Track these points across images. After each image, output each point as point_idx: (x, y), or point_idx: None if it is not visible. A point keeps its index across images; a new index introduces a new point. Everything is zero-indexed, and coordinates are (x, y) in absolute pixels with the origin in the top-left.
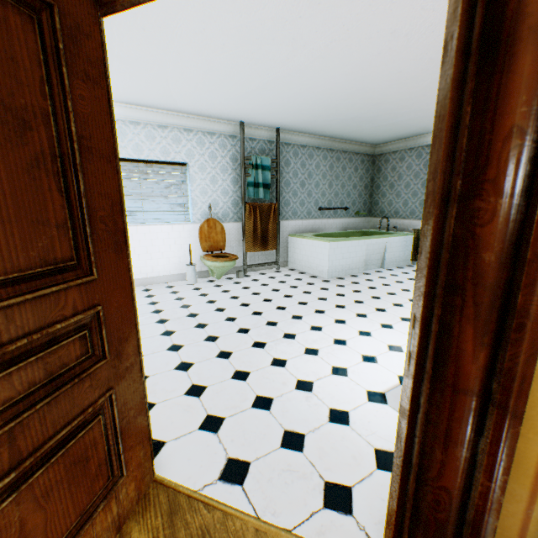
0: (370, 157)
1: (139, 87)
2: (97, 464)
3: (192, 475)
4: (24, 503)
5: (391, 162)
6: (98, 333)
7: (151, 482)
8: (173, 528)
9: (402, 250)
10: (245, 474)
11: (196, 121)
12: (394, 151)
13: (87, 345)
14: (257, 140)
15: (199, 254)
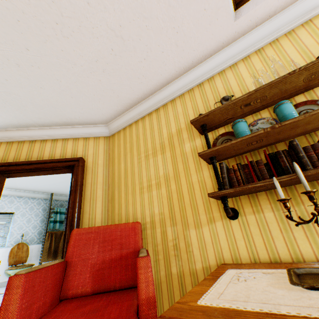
0: None
1: None
2: None
3: None
4: None
5: None
6: None
7: None
8: None
9: None
10: None
11: (26, 192)
12: None
13: None
14: (60, 200)
15: (5, 268)
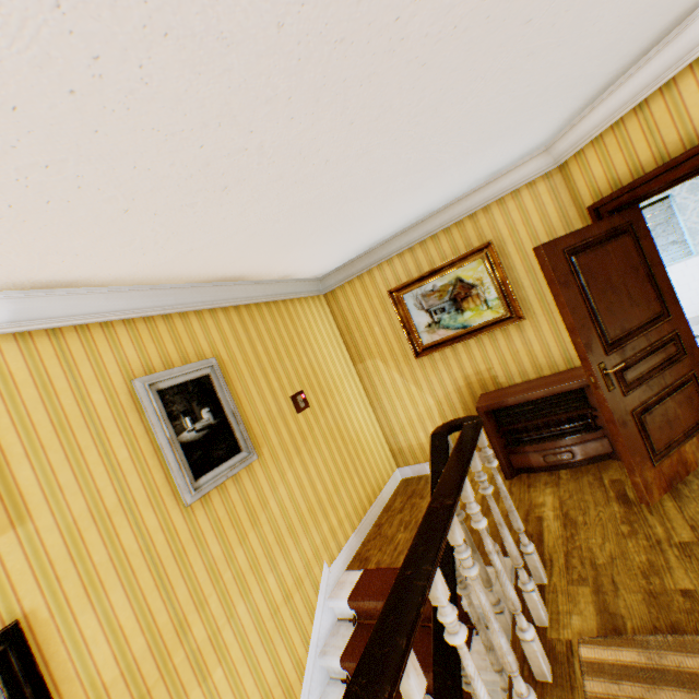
0: None
1: None
2: (695, 404)
3: None
4: (671, 402)
5: None
6: (677, 343)
7: None
8: None
9: None
10: None
11: None
12: None
13: (675, 347)
14: None
15: None
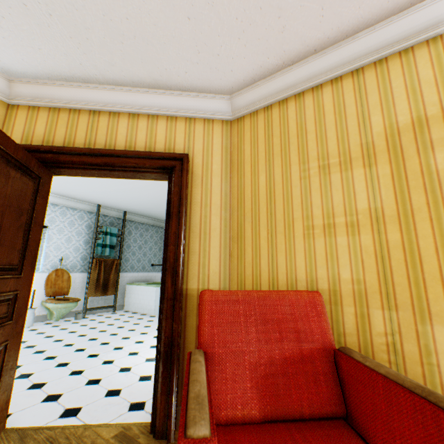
0: None
1: None
2: None
3: (37, 421)
4: None
5: None
6: (14, 305)
7: (3, 431)
8: (25, 442)
9: None
10: (79, 411)
11: (63, 199)
12: None
13: (9, 308)
14: (109, 216)
15: (41, 299)
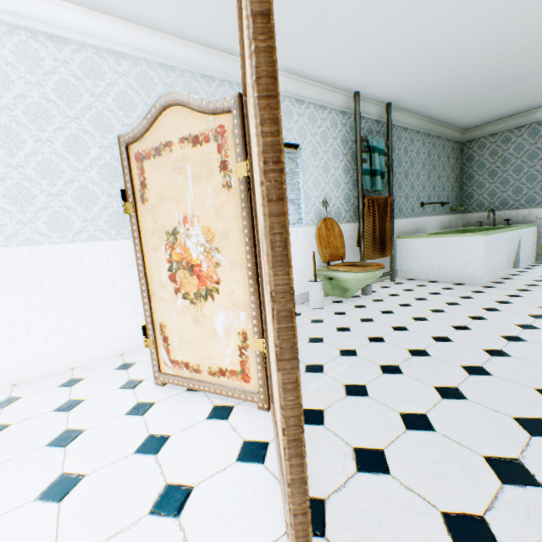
0: (457, 145)
1: (284, 13)
2: None
3: None
4: None
5: (488, 147)
6: None
7: None
8: None
9: (529, 245)
10: None
11: (309, 89)
12: (492, 134)
13: None
14: (365, 119)
15: (313, 267)
